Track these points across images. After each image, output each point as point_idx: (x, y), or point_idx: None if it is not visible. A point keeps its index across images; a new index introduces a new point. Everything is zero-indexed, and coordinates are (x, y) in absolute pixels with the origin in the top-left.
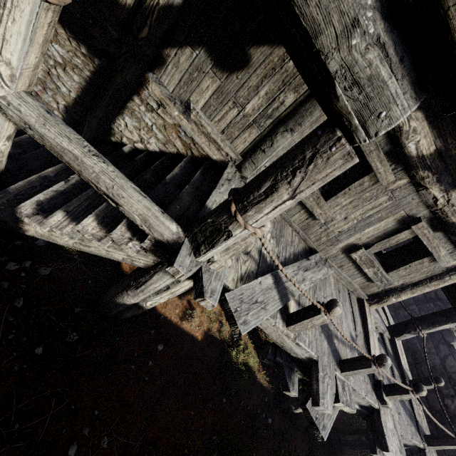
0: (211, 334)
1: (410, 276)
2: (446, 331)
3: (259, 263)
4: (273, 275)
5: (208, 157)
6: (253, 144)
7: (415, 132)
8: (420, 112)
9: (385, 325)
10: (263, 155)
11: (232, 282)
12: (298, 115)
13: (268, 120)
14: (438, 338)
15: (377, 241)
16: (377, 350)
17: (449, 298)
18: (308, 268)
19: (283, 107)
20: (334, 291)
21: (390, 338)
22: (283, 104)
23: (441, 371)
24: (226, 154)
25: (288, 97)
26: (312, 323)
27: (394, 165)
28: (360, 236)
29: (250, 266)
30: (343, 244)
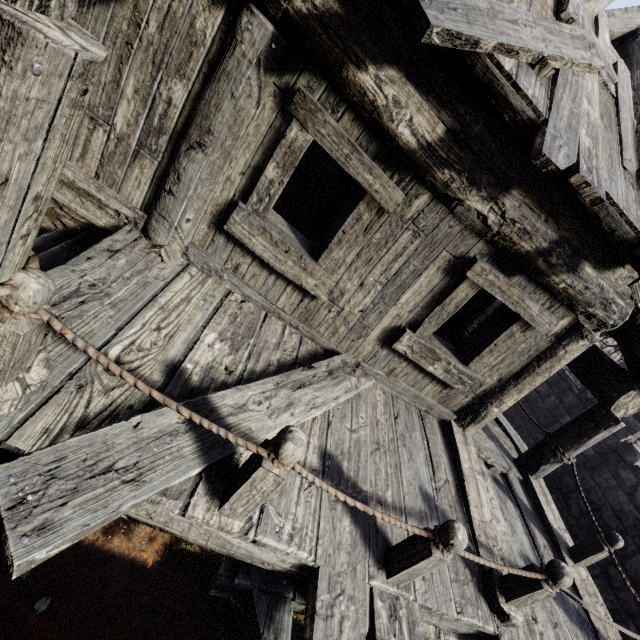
0: (179, 548)
1: (506, 363)
2: (622, 446)
3: (162, 387)
4: (188, 405)
5: (92, 225)
6: (155, 187)
7: (399, 104)
8: (392, 69)
9: (509, 459)
10: (172, 200)
11: (39, 437)
12: (199, 115)
13: (160, 138)
14: (614, 461)
15: (427, 314)
16: (486, 509)
17: (590, 388)
18: (305, 384)
19: (173, 109)
20: (383, 416)
21: (522, 479)
22: (171, 104)
23: (633, 515)
24: (115, 212)
25: (174, 89)
26: (258, 489)
27: (397, 175)
28: (398, 312)
29: (126, 395)
30: (376, 332)
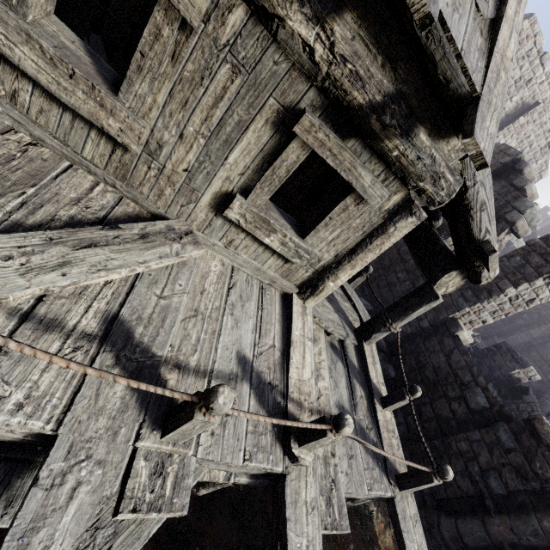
0: None
1: (342, 239)
2: (450, 321)
3: None
4: None
5: None
6: None
7: None
8: None
9: (349, 328)
10: None
11: None
12: None
13: None
14: (442, 331)
15: (259, 179)
16: (307, 370)
17: (422, 269)
18: (98, 243)
19: None
20: (214, 285)
21: (357, 345)
22: None
23: (446, 370)
24: None
25: None
26: None
27: None
28: (227, 174)
29: None
30: (207, 197)
